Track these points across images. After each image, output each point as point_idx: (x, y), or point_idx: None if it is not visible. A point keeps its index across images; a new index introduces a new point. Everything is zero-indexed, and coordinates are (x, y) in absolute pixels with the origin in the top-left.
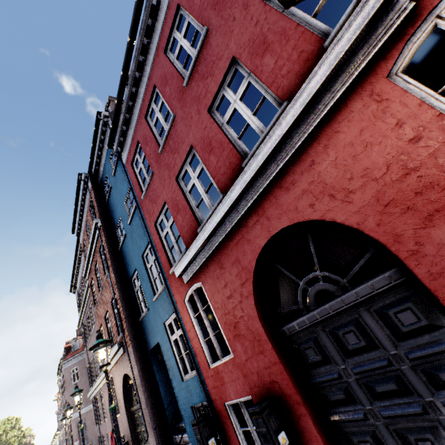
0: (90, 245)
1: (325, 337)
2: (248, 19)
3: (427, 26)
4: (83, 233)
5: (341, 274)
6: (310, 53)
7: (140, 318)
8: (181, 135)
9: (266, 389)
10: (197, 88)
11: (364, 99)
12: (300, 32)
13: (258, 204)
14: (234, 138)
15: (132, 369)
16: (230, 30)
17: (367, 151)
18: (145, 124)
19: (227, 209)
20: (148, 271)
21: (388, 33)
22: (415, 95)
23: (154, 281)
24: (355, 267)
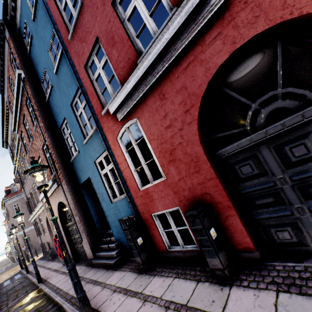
0: (15, 98)
1: (268, 153)
2: None
3: None
4: (7, 91)
5: (308, 89)
6: None
7: (71, 159)
8: None
9: (196, 200)
10: None
11: None
12: None
13: (225, 9)
14: None
15: (66, 197)
16: None
17: None
18: None
19: (185, 18)
20: (77, 118)
21: None
22: None
23: (84, 128)
24: None
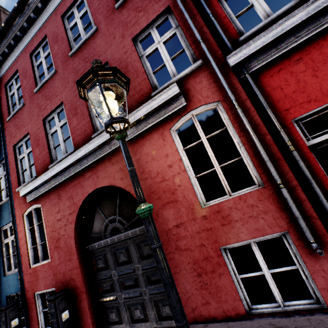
0: None
1: (110, 254)
2: (122, 45)
3: (188, 116)
4: None
5: (128, 220)
6: (145, 93)
7: None
8: (57, 89)
9: (66, 284)
10: (78, 64)
11: (159, 134)
12: (144, 77)
13: (94, 165)
14: (93, 114)
15: None
16: (110, 42)
17: (152, 162)
18: (28, 60)
19: (73, 162)
20: None
21: (174, 109)
22: (176, 145)
23: (0, 192)
24: (134, 218)
